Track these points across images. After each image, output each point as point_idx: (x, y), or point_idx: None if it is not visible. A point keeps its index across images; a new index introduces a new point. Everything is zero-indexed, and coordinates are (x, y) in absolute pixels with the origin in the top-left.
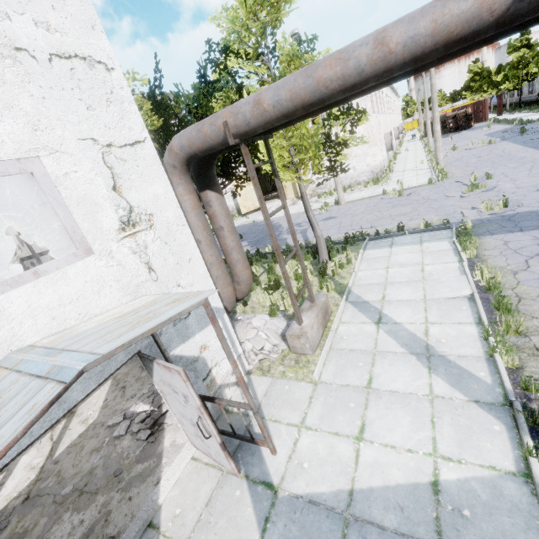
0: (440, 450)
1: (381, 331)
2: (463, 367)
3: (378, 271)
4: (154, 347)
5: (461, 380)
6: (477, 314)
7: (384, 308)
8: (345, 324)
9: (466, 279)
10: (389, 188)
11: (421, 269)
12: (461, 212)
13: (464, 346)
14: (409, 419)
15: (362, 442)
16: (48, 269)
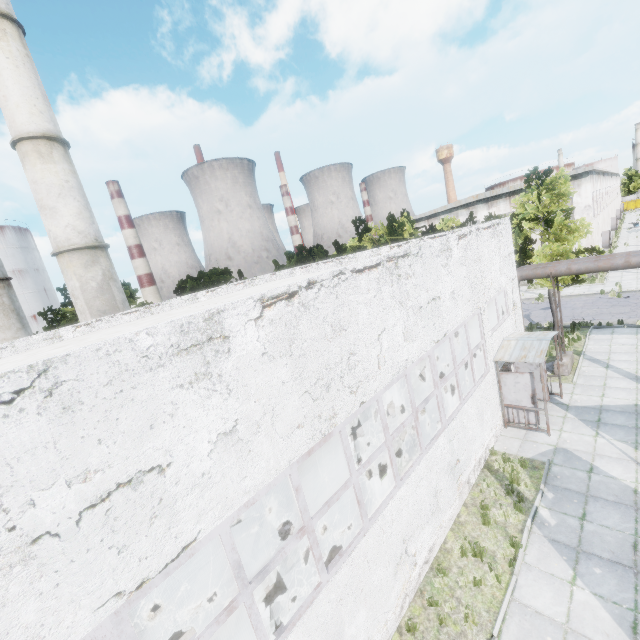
0: (639, 399)
1: (608, 370)
2: None
3: (603, 346)
4: None
5: None
6: None
7: (610, 362)
8: (585, 367)
9: None
10: (606, 288)
11: (635, 348)
12: None
13: None
14: (625, 393)
15: (604, 397)
16: (505, 318)
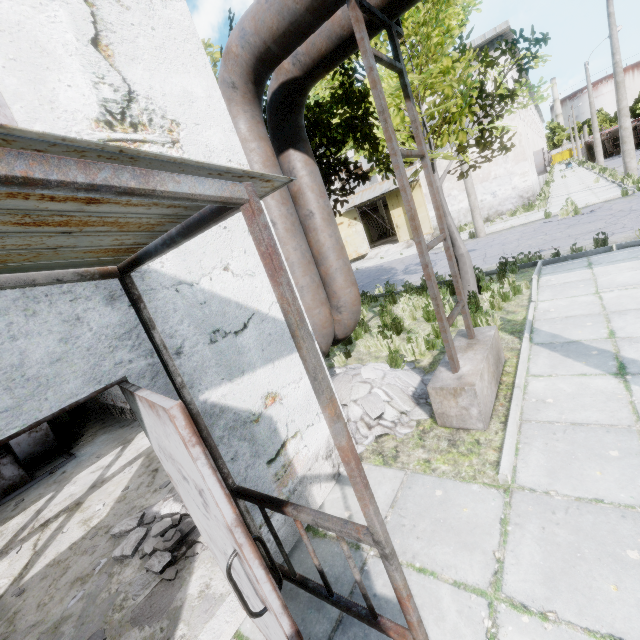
0: None
1: (636, 388)
2: None
3: (580, 298)
4: (162, 377)
5: None
6: None
7: (623, 349)
8: (542, 378)
9: None
10: (552, 211)
11: None
12: None
13: None
14: None
15: None
16: None
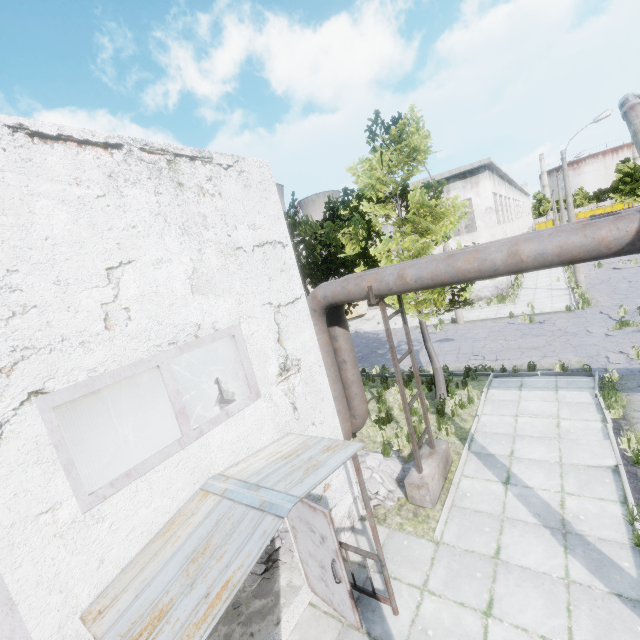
0: None
1: (509, 493)
2: (604, 553)
3: (505, 418)
4: None
5: (601, 567)
6: (623, 491)
7: (513, 466)
8: (468, 479)
9: (609, 445)
10: (517, 309)
11: (556, 424)
12: (606, 356)
13: (606, 528)
14: (542, 602)
15: (490, 618)
16: (234, 410)
